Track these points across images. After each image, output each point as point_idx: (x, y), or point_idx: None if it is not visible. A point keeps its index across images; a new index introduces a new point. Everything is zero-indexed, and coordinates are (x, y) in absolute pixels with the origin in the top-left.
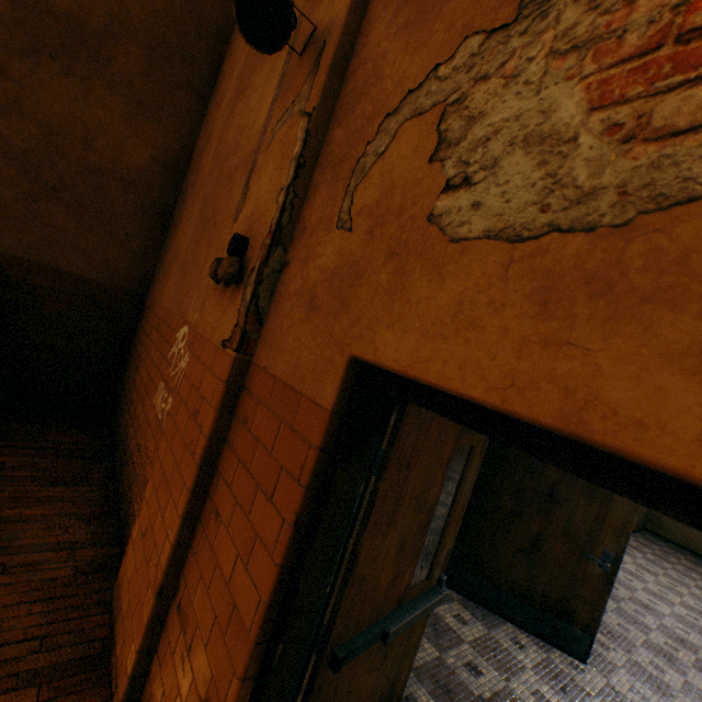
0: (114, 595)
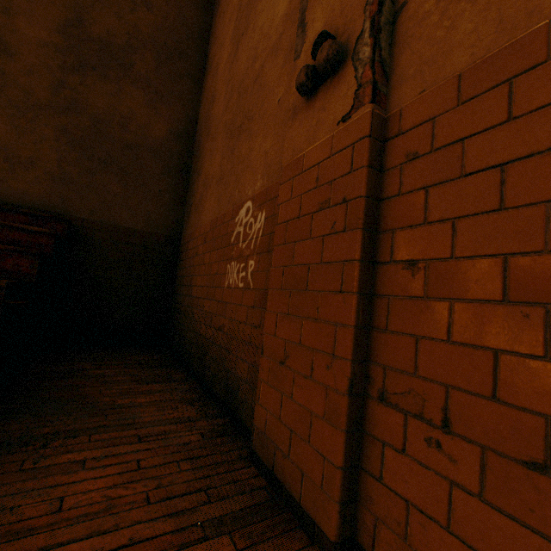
0: (255, 445)
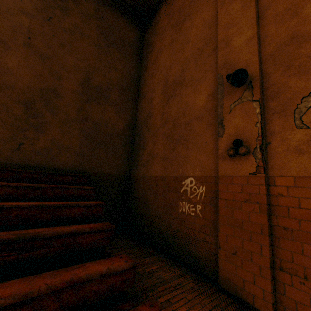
0: (222, 285)
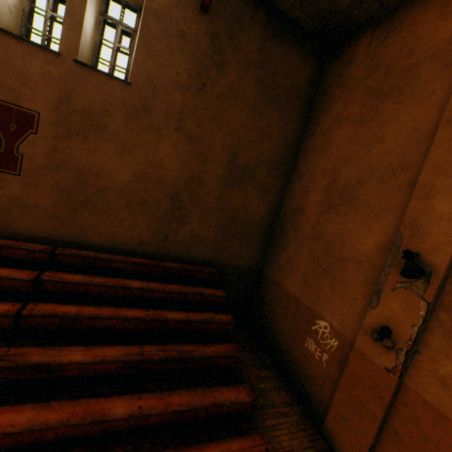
0: (323, 432)
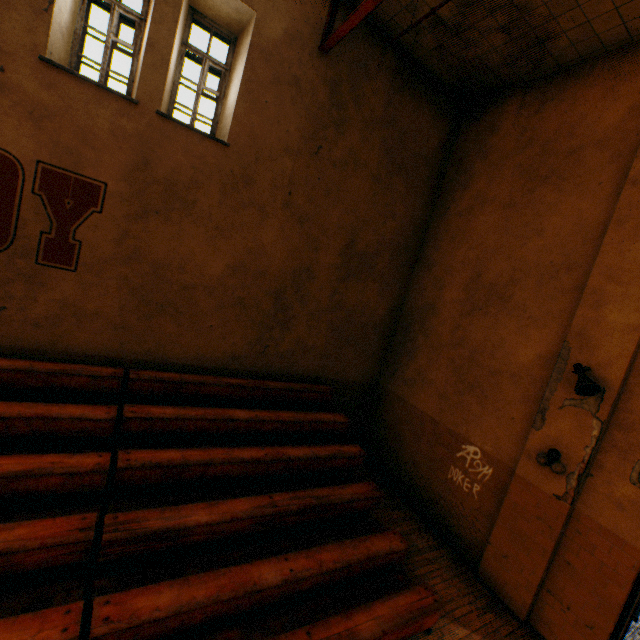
0: (480, 575)
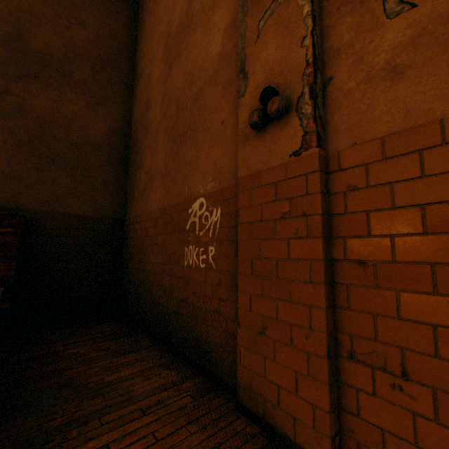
0: (242, 398)
